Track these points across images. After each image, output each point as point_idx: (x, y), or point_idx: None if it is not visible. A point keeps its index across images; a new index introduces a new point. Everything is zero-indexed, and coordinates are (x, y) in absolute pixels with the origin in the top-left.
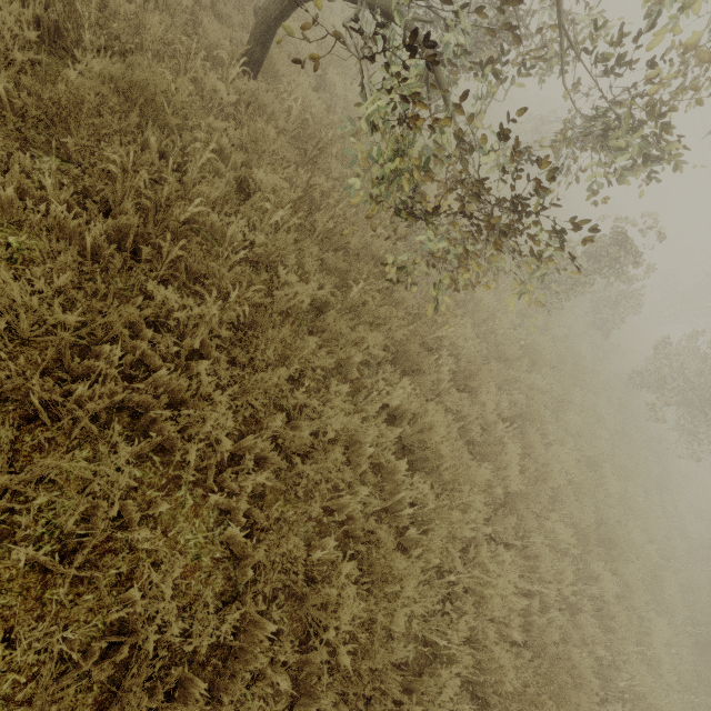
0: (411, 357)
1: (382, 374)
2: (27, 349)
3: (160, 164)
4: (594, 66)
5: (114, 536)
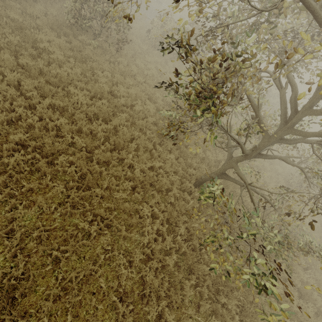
0: None
1: None
2: None
3: (199, 247)
4: None
5: None
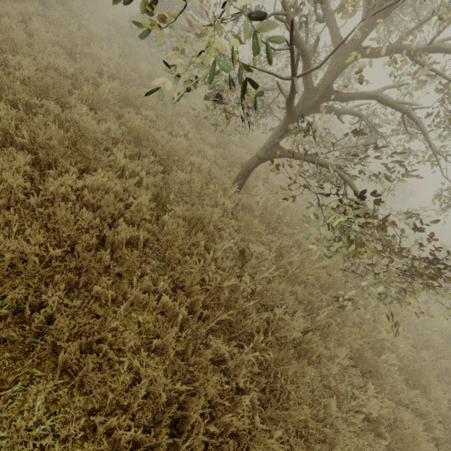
0: (367, 361)
1: (347, 376)
2: (149, 401)
3: (204, 253)
4: None
5: None
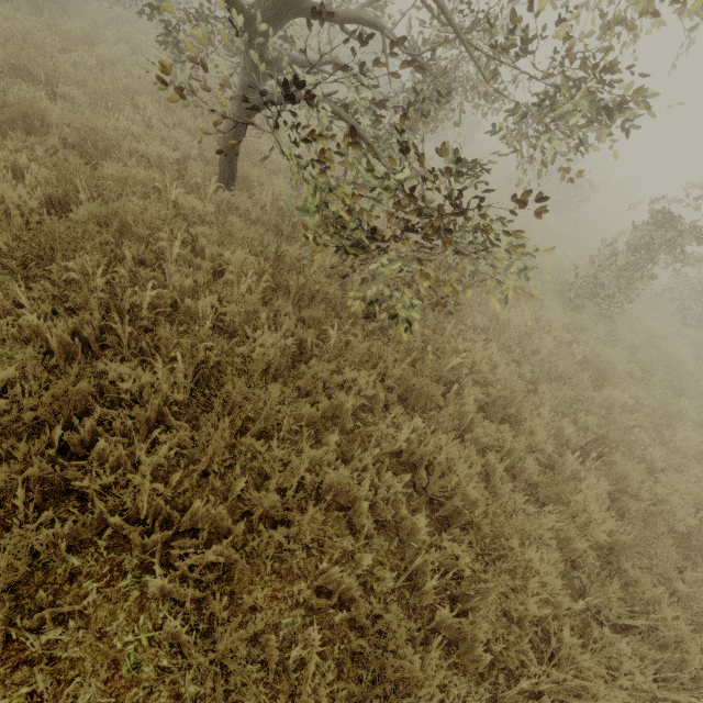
0: (420, 392)
1: (392, 419)
2: None
3: (138, 270)
4: (505, 52)
5: (35, 641)
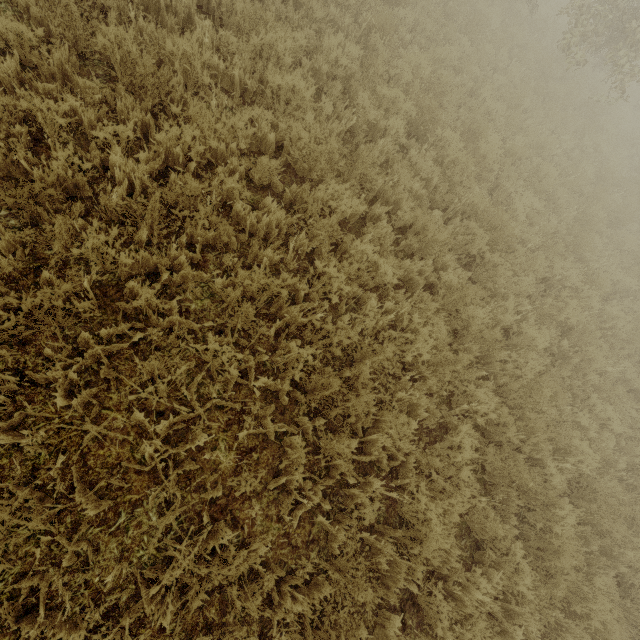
0: None
1: None
2: None
3: None
4: None
5: None
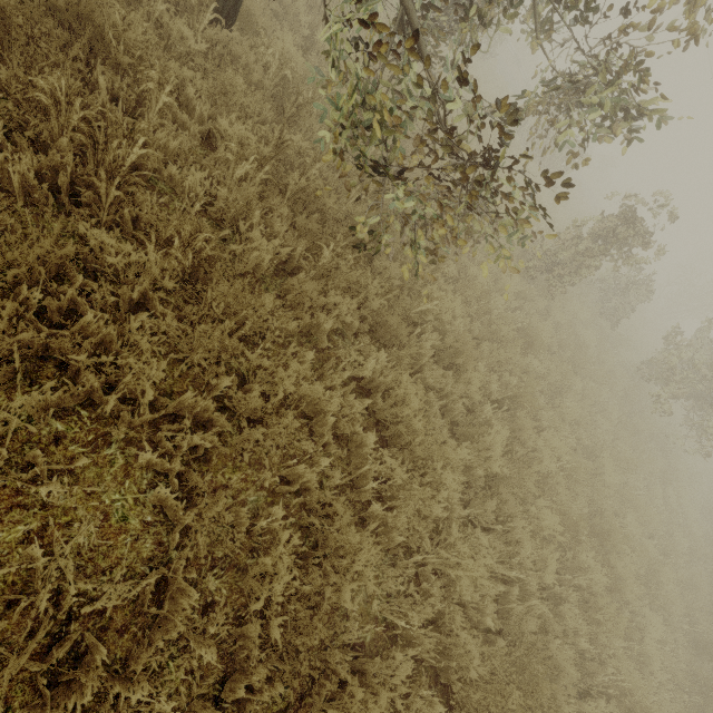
0: (390, 328)
1: (359, 347)
2: None
3: (112, 108)
4: None
5: (26, 490)
